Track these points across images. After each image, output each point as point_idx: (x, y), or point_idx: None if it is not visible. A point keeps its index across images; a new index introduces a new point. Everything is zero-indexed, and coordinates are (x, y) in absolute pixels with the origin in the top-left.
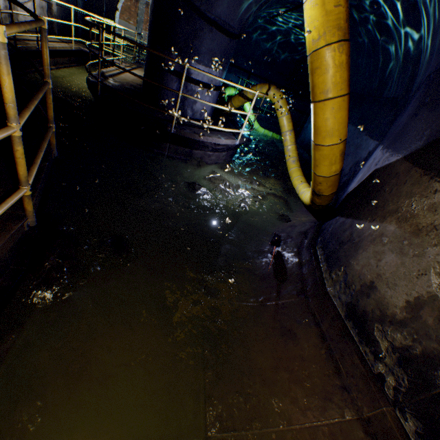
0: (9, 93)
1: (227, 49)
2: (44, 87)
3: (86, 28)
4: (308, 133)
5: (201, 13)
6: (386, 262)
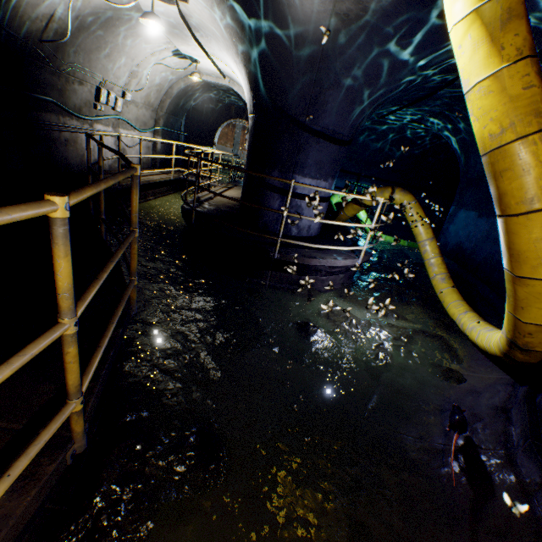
0: (65, 279)
1: (337, 157)
2: (127, 239)
3: (185, 158)
4: (450, 236)
5: (305, 127)
6: None
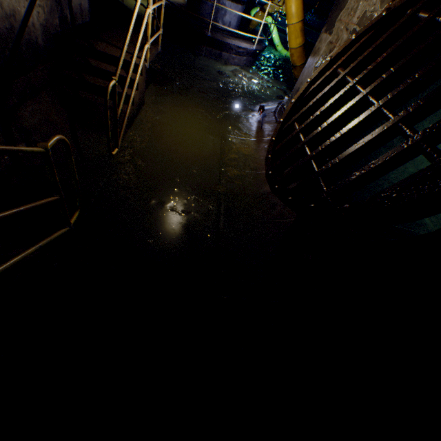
0: None
1: None
2: None
3: None
4: None
5: None
6: (304, 75)
